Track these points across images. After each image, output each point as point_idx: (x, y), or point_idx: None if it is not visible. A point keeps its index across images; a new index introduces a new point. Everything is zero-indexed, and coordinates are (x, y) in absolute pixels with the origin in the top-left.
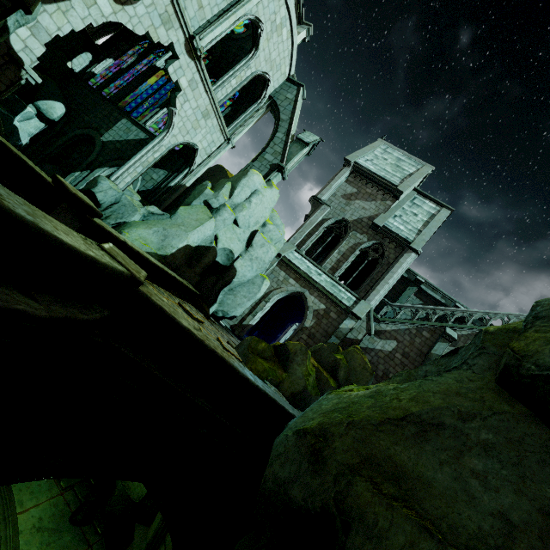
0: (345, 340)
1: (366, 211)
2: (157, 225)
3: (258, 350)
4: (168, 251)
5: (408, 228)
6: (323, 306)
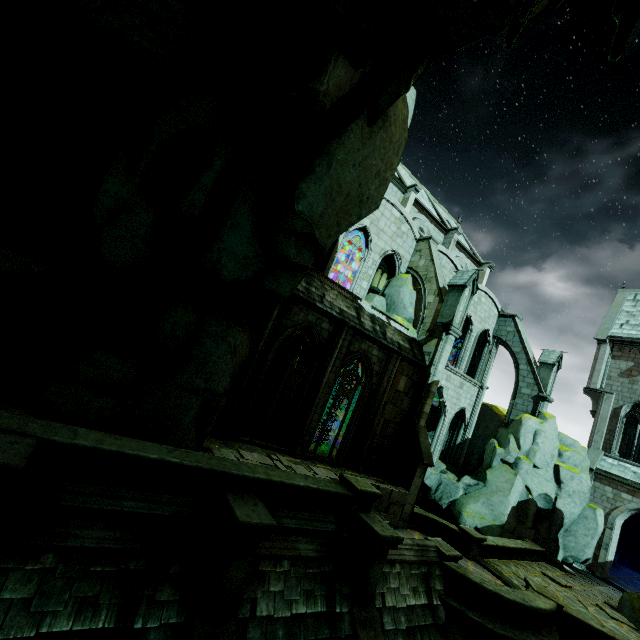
0: None
1: None
2: (480, 496)
3: None
4: (502, 519)
5: None
6: None
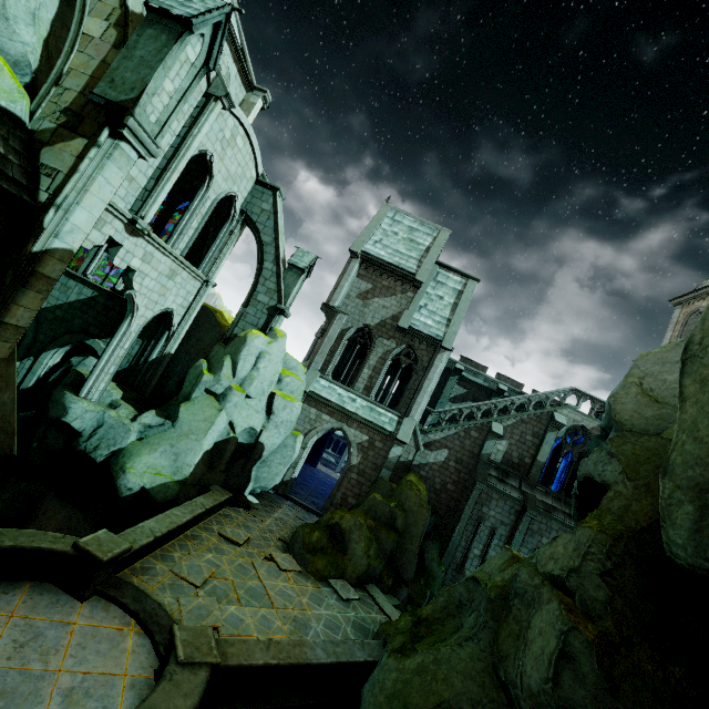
0: (396, 465)
1: (388, 310)
2: (162, 443)
3: (313, 542)
4: (186, 472)
5: (436, 320)
6: (366, 437)
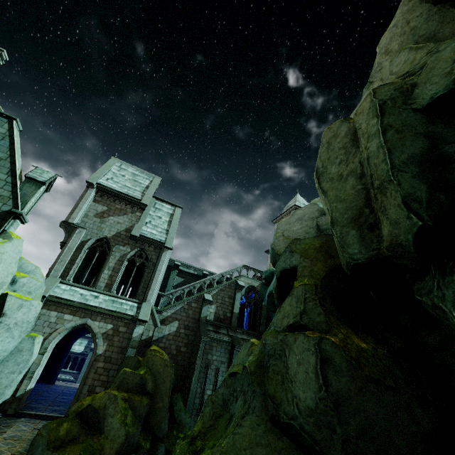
0: (139, 344)
1: (122, 225)
2: None
3: (61, 437)
4: None
5: (159, 230)
6: (110, 325)
